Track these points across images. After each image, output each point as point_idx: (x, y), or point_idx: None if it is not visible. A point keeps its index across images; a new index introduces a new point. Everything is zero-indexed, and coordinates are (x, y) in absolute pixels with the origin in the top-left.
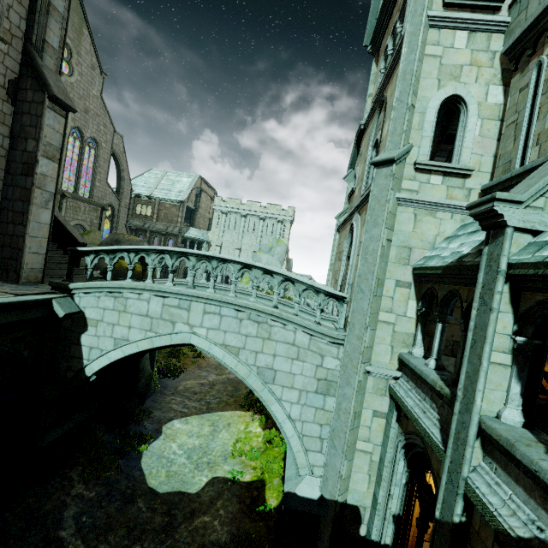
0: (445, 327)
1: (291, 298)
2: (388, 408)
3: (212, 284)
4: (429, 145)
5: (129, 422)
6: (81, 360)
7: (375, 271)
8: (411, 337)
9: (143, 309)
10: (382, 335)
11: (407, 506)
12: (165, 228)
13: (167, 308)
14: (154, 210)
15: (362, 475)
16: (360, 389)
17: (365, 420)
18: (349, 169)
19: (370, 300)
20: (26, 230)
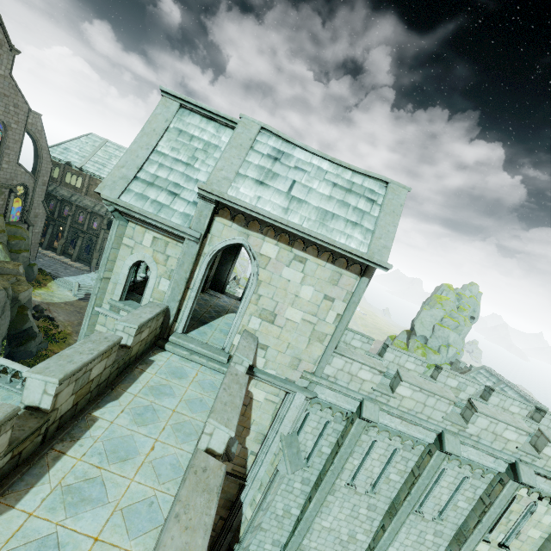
0: None
1: None
2: None
3: None
4: None
5: None
6: None
7: None
8: None
9: None
10: None
11: None
12: (93, 205)
13: None
14: (84, 183)
15: None
16: None
17: None
18: None
19: None
20: None
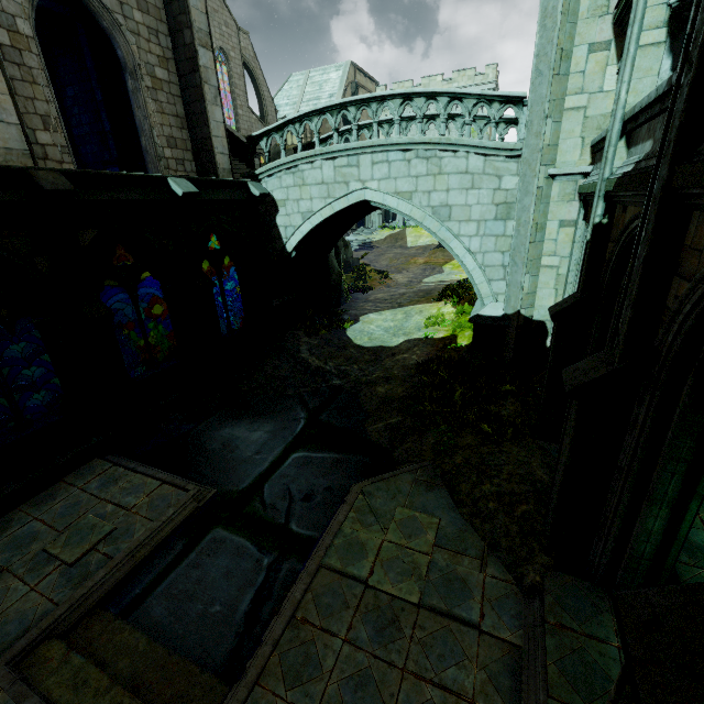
0: None
1: None
2: (577, 215)
3: (376, 132)
4: None
5: (331, 315)
6: (281, 240)
7: (554, 37)
8: (608, 119)
9: (318, 178)
10: (569, 127)
11: None
12: None
13: (338, 170)
14: (306, 133)
15: (548, 291)
16: (542, 197)
17: (550, 234)
18: None
19: (548, 80)
20: (210, 130)
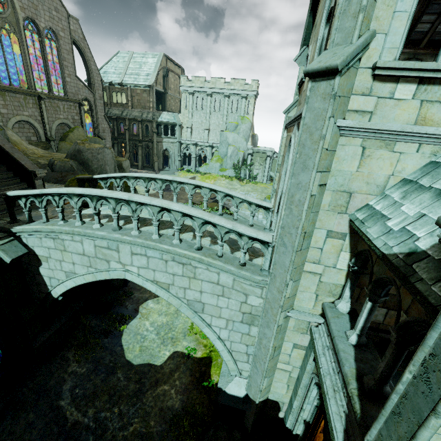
0: (376, 306)
1: (231, 212)
2: (308, 343)
3: (135, 226)
4: (404, 28)
5: (114, 305)
6: (46, 286)
7: (299, 228)
8: (339, 288)
9: (79, 249)
10: (306, 284)
11: (316, 418)
12: (140, 114)
13: (99, 249)
14: (128, 97)
15: (282, 384)
16: (281, 330)
17: (285, 350)
18: (302, 46)
19: (292, 259)
20: None
